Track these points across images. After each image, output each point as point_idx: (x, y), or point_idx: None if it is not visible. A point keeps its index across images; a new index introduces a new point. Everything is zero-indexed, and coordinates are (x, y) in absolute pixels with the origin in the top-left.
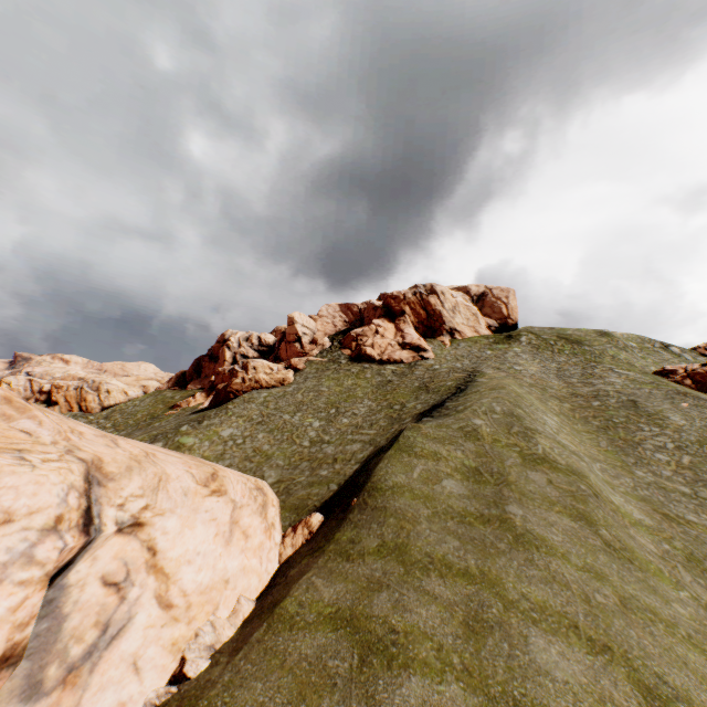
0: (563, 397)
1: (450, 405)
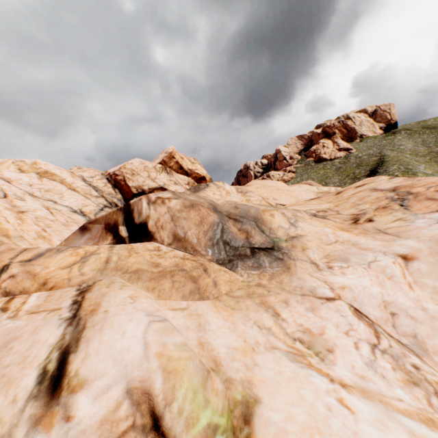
0: (426, 156)
1: (380, 170)
